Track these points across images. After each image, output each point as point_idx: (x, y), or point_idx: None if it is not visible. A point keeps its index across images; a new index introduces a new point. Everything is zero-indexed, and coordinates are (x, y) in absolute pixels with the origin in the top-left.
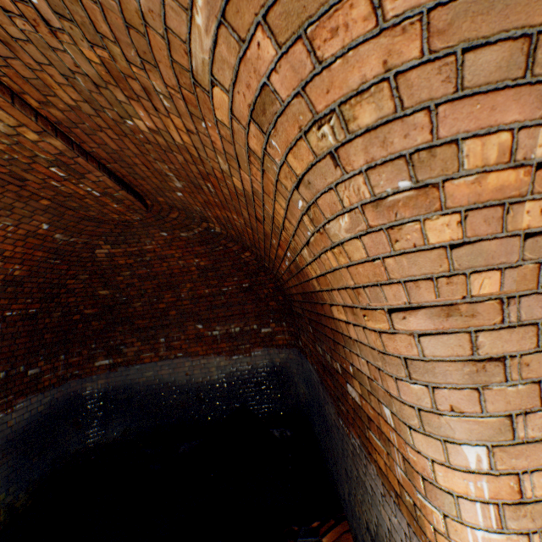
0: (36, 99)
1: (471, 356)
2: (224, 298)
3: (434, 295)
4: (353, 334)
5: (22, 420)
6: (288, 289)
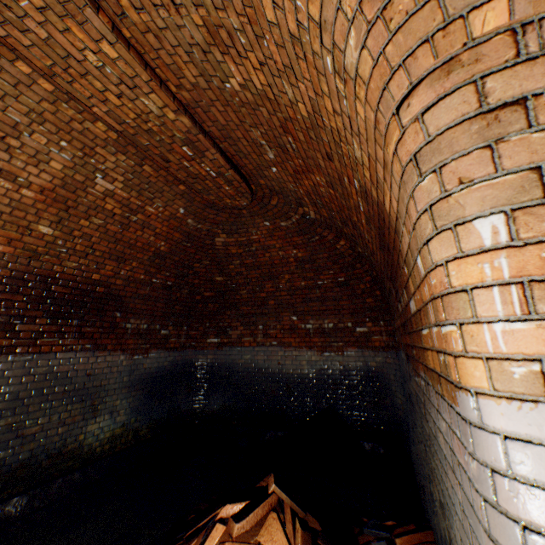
0: (174, 85)
1: (479, 110)
2: (319, 292)
3: (432, 58)
4: (394, 204)
5: (152, 367)
6: (377, 264)
